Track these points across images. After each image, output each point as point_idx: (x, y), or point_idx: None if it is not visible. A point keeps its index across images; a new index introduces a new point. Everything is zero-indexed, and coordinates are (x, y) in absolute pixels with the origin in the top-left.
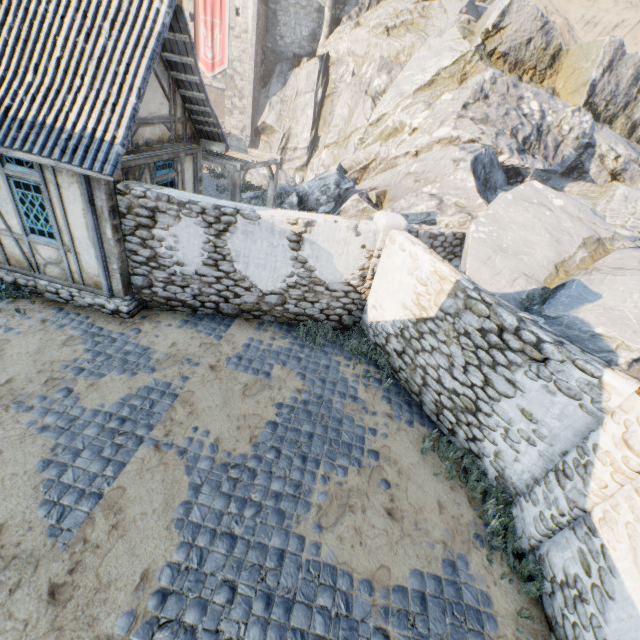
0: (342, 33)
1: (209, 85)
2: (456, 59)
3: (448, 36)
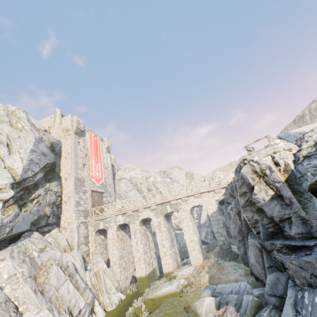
0: (127, 171)
1: (94, 191)
2: (185, 172)
3: (177, 169)
